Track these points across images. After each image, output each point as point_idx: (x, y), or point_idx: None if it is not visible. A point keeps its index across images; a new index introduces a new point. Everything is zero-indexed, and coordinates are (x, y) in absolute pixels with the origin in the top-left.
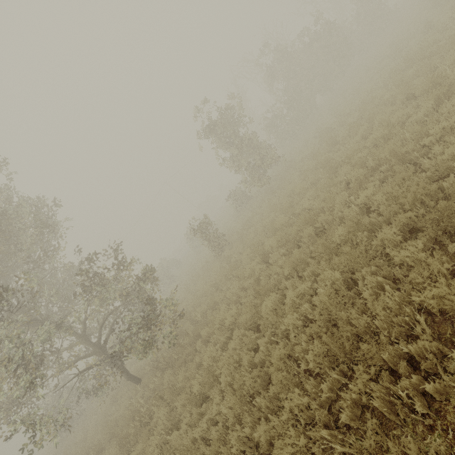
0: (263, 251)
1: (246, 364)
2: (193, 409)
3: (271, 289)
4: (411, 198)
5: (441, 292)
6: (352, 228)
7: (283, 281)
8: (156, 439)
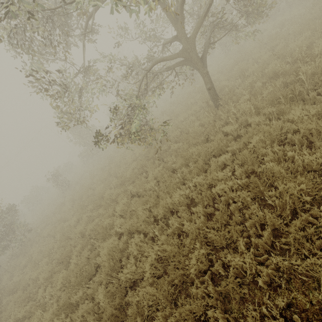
0: (74, 199)
1: (43, 251)
2: (20, 272)
3: (66, 220)
4: (99, 196)
5: (77, 229)
6: (90, 200)
7: (70, 217)
8: (1, 287)
